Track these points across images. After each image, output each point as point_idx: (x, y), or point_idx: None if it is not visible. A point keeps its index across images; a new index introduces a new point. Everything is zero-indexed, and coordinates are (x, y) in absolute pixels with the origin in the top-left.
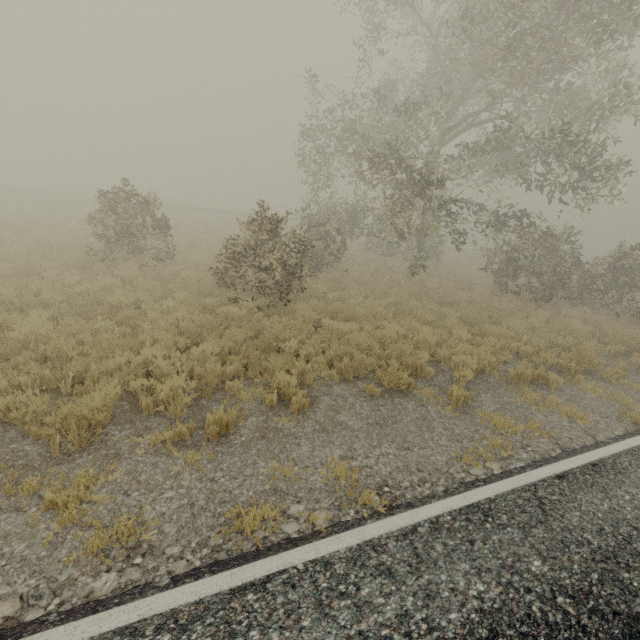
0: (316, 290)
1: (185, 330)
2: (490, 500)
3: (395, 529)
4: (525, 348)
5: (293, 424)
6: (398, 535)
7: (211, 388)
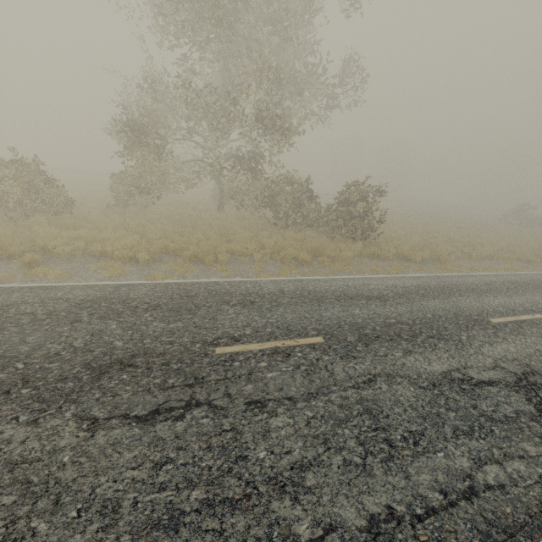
0: (85, 215)
1: None
2: None
3: None
4: (172, 245)
5: None
6: None
7: None
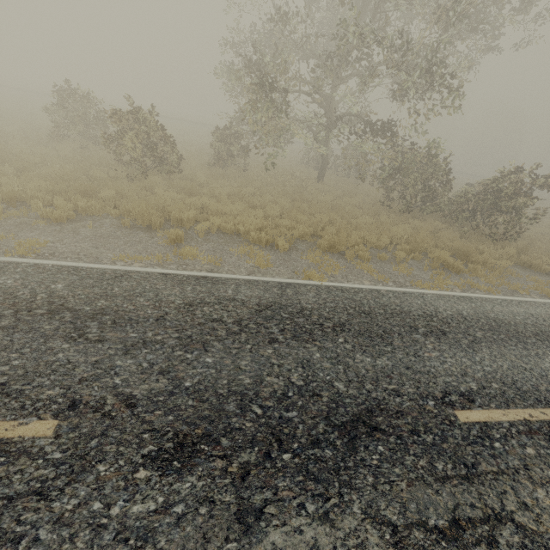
0: (193, 176)
1: (54, 179)
2: (91, 268)
3: (11, 261)
4: (302, 229)
5: (45, 225)
6: (8, 262)
7: (14, 200)
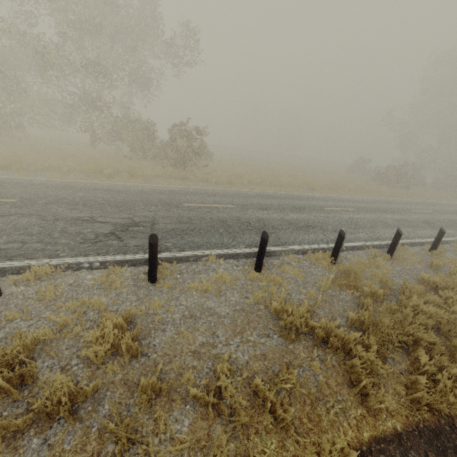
0: None
1: None
2: None
3: None
4: None
5: None
6: None
7: None
